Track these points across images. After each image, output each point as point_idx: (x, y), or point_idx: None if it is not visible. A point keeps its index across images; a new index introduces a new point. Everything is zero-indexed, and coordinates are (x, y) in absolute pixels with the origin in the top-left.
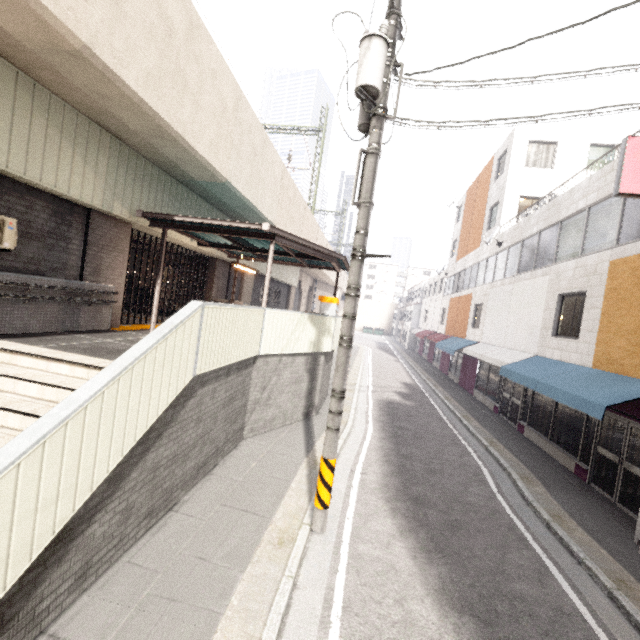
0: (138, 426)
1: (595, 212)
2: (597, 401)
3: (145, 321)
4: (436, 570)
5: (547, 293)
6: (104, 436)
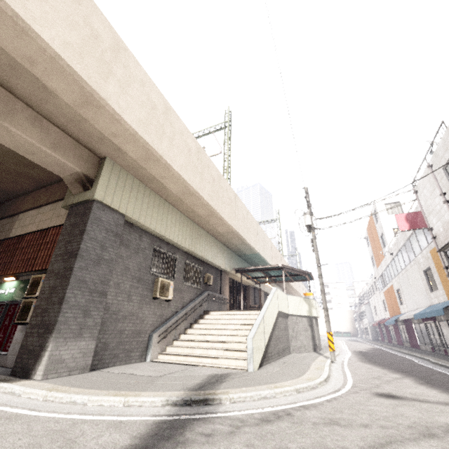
0: (273, 318)
1: (416, 233)
2: (441, 308)
3: None
4: (382, 367)
5: (419, 272)
6: (271, 315)
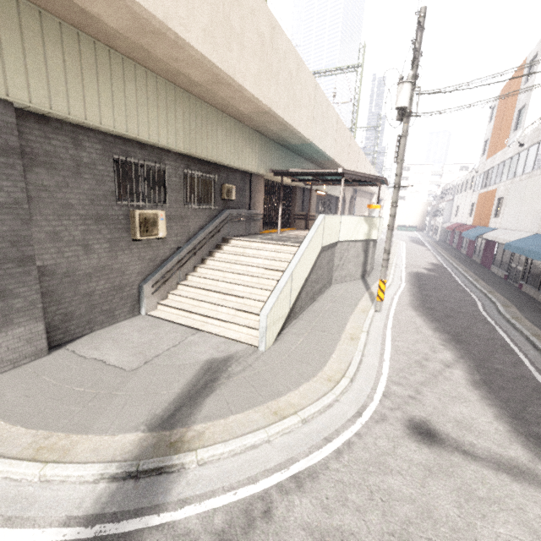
0: (311, 262)
1: None
2: None
3: (267, 229)
4: (434, 325)
5: None
6: (306, 263)
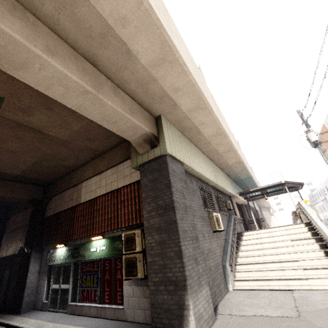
0: None
1: None
2: None
3: None
4: None
5: None
6: None
